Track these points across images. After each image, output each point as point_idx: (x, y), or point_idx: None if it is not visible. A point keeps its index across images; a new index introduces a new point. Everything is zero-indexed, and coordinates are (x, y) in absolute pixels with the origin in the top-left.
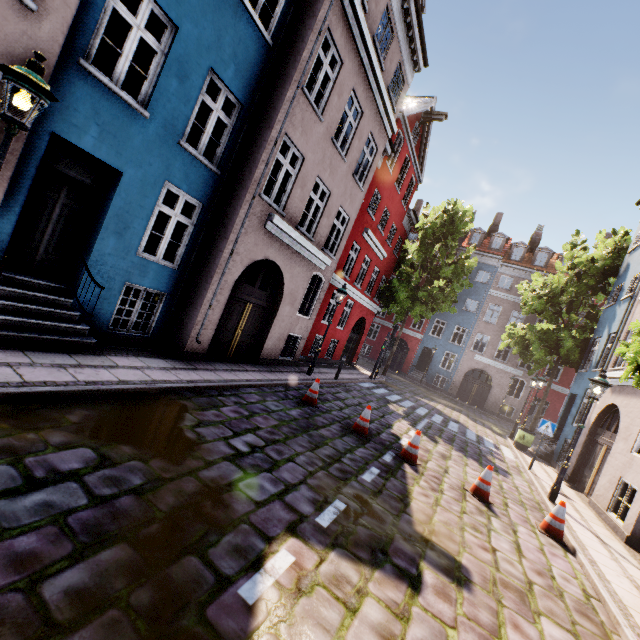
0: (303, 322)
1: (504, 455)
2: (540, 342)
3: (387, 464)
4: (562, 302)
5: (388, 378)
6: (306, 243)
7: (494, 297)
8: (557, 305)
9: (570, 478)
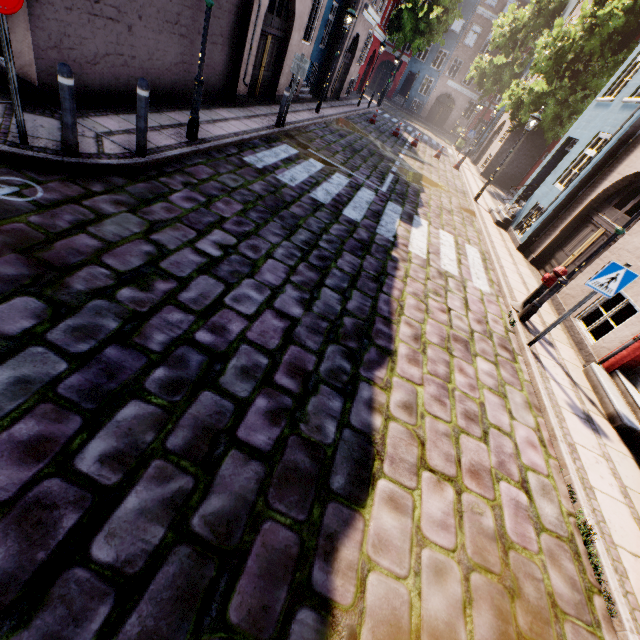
0: (357, 69)
1: (448, 152)
2: (492, 76)
3: (408, 146)
4: (518, 39)
5: (383, 105)
6: (374, 15)
7: (479, 16)
8: (514, 42)
9: (474, 161)
